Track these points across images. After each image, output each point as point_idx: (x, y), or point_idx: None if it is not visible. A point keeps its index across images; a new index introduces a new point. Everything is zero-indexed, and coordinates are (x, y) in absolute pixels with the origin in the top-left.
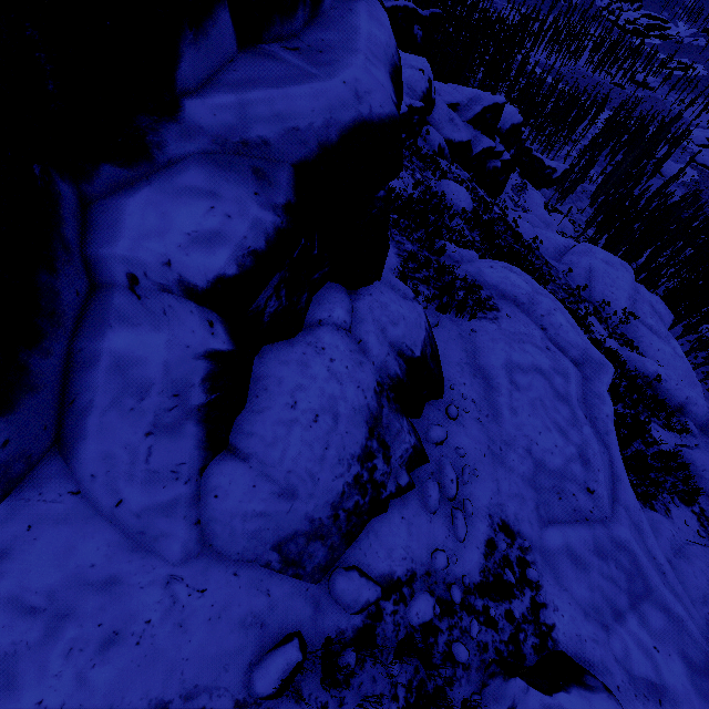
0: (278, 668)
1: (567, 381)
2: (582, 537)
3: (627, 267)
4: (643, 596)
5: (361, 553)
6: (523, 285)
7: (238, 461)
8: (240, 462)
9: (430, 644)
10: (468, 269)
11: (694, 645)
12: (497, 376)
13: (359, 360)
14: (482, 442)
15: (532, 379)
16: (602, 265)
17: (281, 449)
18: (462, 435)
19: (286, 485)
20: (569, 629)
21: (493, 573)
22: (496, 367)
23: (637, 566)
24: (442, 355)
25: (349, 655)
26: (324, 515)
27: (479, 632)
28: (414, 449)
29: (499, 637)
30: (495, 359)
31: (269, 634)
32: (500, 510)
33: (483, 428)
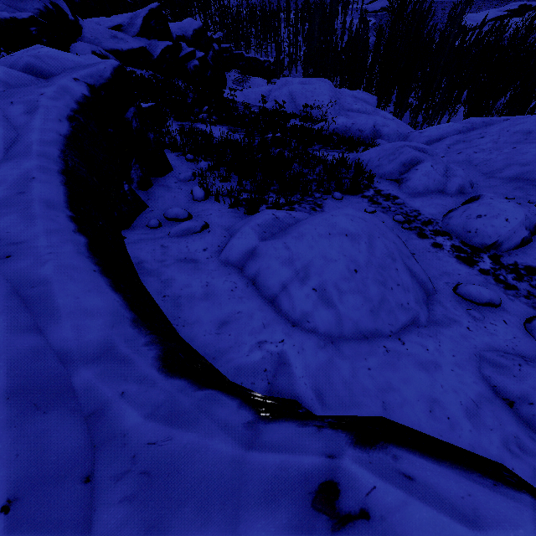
0: None
1: None
2: None
3: (324, 80)
4: None
5: None
6: None
7: None
8: None
9: None
10: None
11: None
12: None
13: None
14: None
15: None
16: (298, 86)
17: None
18: None
19: None
20: None
21: None
22: None
23: None
24: None
25: None
26: None
27: None
28: None
29: None
30: None
31: None
32: None
33: None
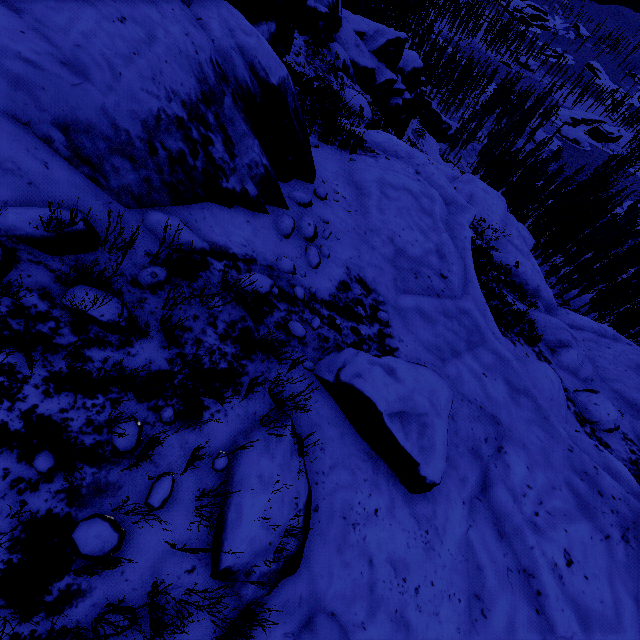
0: (45, 215)
1: (433, 203)
2: (432, 303)
3: (501, 198)
4: (478, 344)
5: (191, 218)
6: (404, 145)
7: (3, 7)
8: (7, 9)
9: (263, 310)
10: (356, 132)
11: (516, 375)
12: (370, 186)
13: (193, 23)
14: (348, 224)
15: (401, 195)
16: (481, 192)
17: (68, 18)
18: (328, 212)
19: (73, 60)
20: (411, 354)
21: (344, 303)
22: (369, 180)
23: (476, 326)
24: (318, 162)
25: (157, 268)
26: (133, 132)
27: (321, 328)
28: (267, 173)
29: (341, 339)
30: (369, 175)
31: (42, 198)
32: (358, 270)
33: (351, 216)
